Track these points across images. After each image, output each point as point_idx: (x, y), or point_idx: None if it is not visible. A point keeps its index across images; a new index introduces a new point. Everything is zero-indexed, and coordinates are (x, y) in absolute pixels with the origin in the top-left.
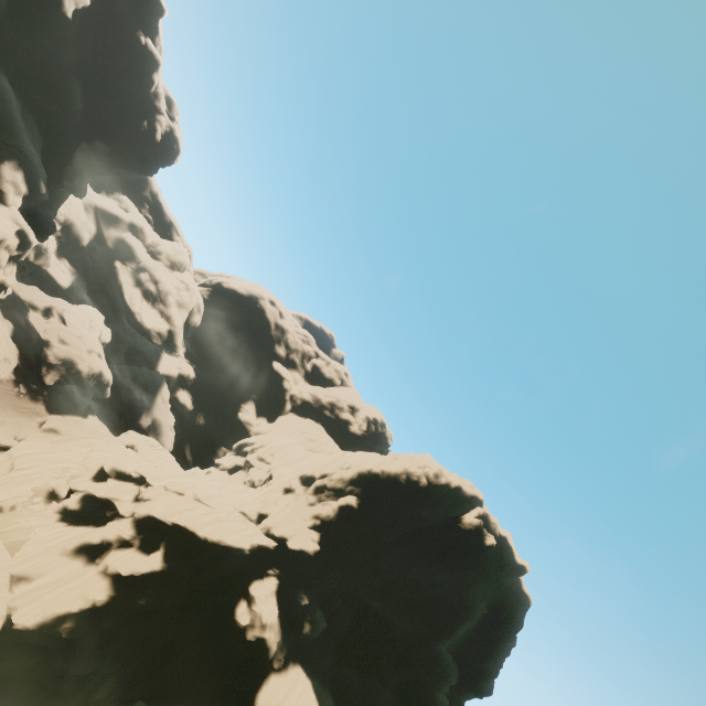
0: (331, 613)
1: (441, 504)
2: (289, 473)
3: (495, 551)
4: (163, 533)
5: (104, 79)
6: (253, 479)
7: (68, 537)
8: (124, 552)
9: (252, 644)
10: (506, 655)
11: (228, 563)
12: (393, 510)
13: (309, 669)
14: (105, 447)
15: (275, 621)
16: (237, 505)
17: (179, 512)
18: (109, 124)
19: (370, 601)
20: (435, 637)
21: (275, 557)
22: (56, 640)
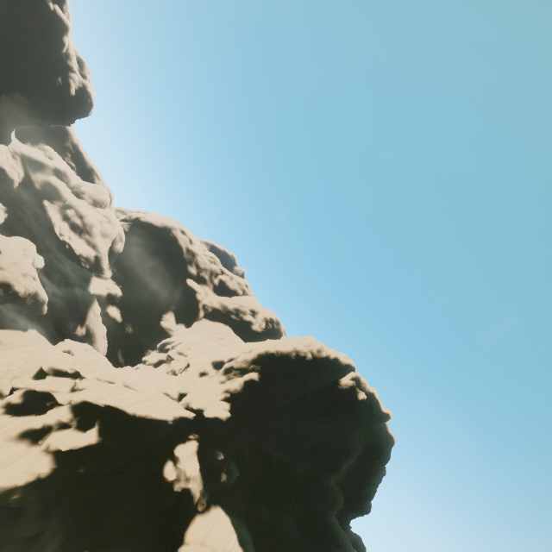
0: (243, 465)
1: (324, 373)
2: (203, 361)
3: (366, 403)
4: (97, 414)
5: (18, 40)
6: (174, 369)
7: (13, 426)
8: (63, 432)
9: (179, 494)
10: (379, 482)
11: (155, 432)
12: (287, 380)
13: (227, 508)
14: (43, 352)
15: (197, 474)
16: (161, 388)
17: (110, 396)
18: (26, 79)
19: (273, 453)
20: (325, 473)
21: (194, 425)
22: (6, 510)
